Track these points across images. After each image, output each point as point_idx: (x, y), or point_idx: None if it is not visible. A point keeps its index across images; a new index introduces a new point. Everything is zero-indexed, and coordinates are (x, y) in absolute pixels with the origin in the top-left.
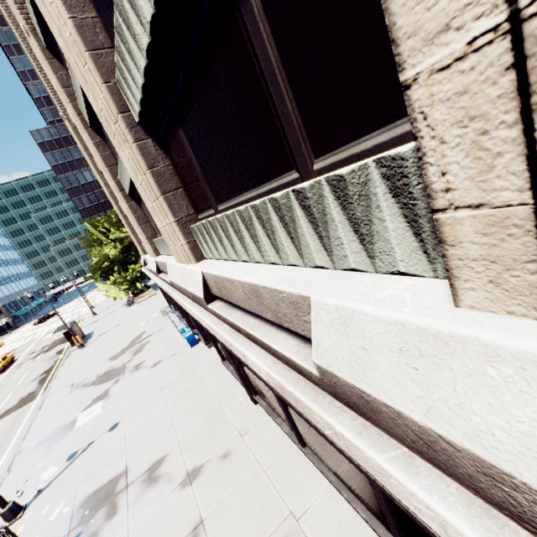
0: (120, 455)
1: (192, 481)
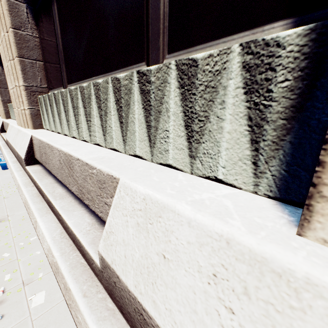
0: None
1: None
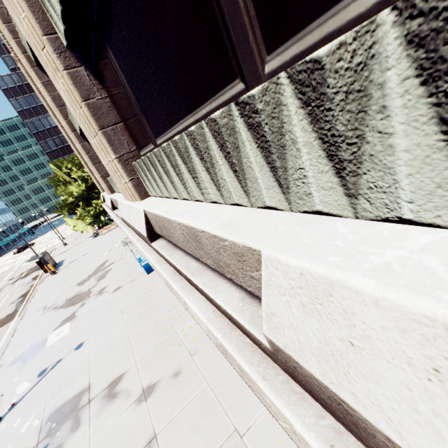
0: (84, 372)
1: (147, 397)
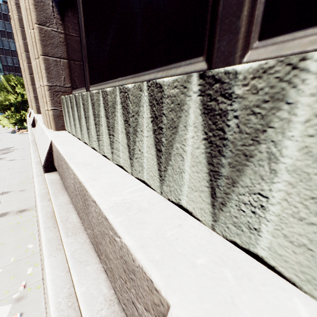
0: None
1: (3, 194)
